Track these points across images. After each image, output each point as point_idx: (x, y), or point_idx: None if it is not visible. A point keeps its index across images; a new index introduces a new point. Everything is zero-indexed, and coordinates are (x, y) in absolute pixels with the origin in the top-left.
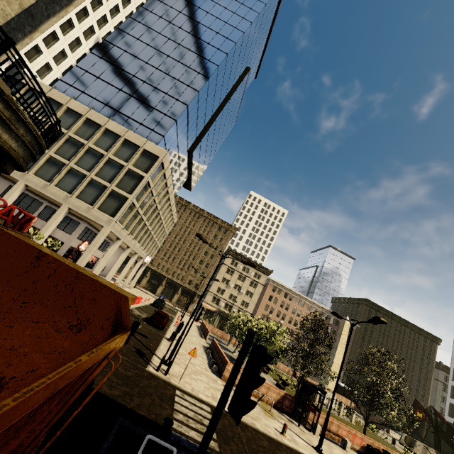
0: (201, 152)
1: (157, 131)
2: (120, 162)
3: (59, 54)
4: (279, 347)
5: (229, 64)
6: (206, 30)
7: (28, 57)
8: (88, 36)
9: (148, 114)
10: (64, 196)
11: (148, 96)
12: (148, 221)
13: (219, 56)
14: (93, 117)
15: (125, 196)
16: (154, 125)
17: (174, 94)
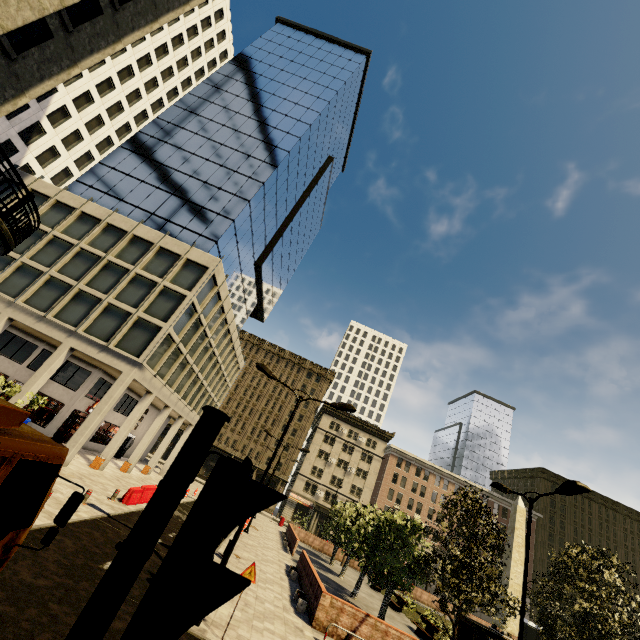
0: (274, 266)
1: (206, 236)
2: (153, 277)
3: (83, 157)
4: (412, 557)
5: (304, 151)
6: (271, 113)
7: (41, 162)
8: (122, 135)
9: (195, 215)
10: (67, 330)
11: (195, 192)
12: (198, 365)
13: (289, 141)
14: (117, 222)
15: (158, 324)
16: (203, 229)
17: (231, 189)
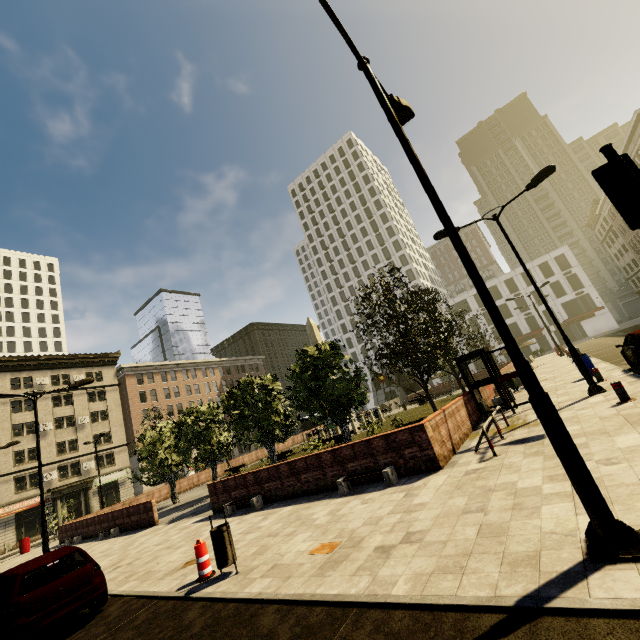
0: None
1: None
2: None
3: None
4: None
5: None
6: None
7: None
8: None
9: None
10: None
11: None
12: None
13: None
14: None
15: None
16: None
17: None
